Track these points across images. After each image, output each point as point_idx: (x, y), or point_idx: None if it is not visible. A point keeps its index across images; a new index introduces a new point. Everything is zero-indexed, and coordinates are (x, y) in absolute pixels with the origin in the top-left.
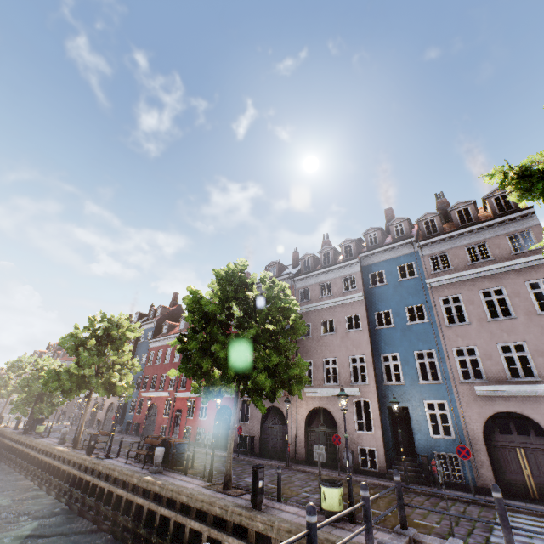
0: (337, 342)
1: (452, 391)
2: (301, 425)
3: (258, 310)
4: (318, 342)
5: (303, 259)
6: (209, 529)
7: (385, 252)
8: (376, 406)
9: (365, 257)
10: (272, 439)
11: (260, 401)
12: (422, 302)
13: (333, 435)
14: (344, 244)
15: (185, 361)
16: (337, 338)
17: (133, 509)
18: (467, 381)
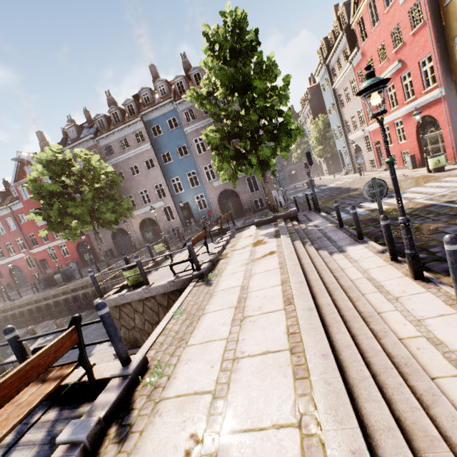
0: (143, 179)
1: (205, 188)
2: (138, 231)
3: (86, 178)
4: (131, 182)
5: (97, 120)
6: (112, 283)
7: (157, 109)
8: (174, 207)
9: (145, 115)
10: (123, 245)
11: (111, 227)
12: (185, 143)
13: (156, 228)
14: (126, 104)
15: (51, 224)
16: (143, 177)
17: (62, 302)
18: (210, 181)
